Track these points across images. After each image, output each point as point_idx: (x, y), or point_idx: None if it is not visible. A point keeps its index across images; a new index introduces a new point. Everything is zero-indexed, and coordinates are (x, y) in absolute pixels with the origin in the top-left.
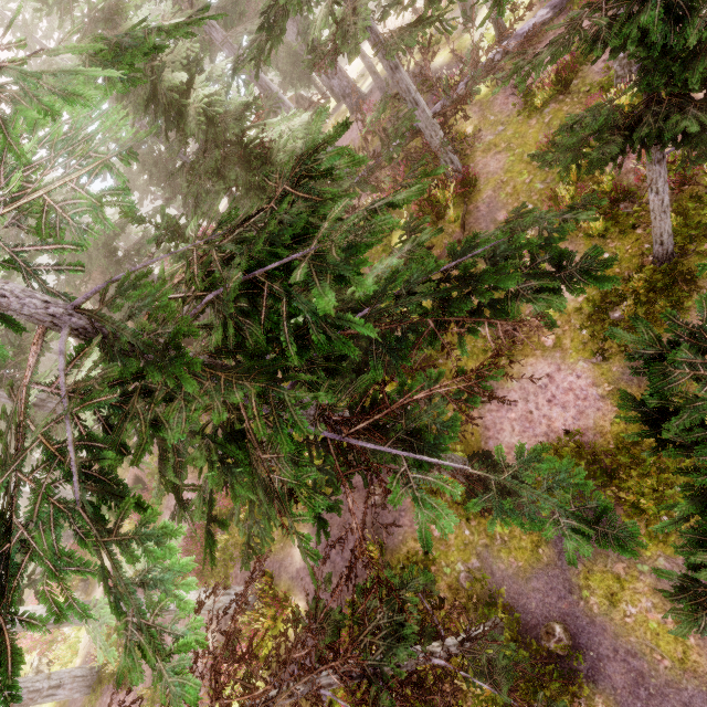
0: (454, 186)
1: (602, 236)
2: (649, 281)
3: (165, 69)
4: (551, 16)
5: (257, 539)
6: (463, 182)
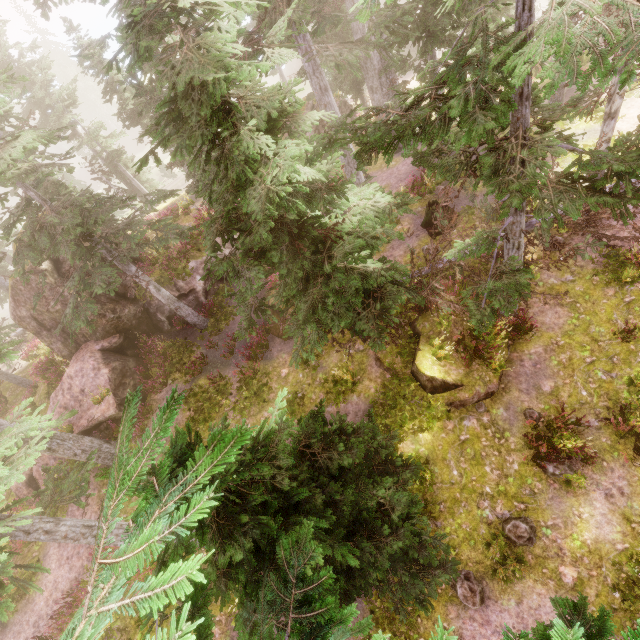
0: (504, 324)
1: None
2: None
3: (242, 108)
4: None
5: (151, 634)
6: (515, 325)
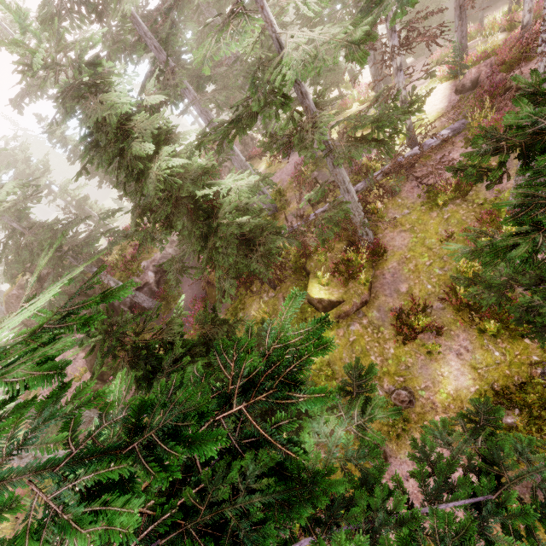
0: (366, 251)
1: (493, 335)
2: (539, 395)
3: (136, 133)
4: (451, 135)
5: None
6: (373, 250)
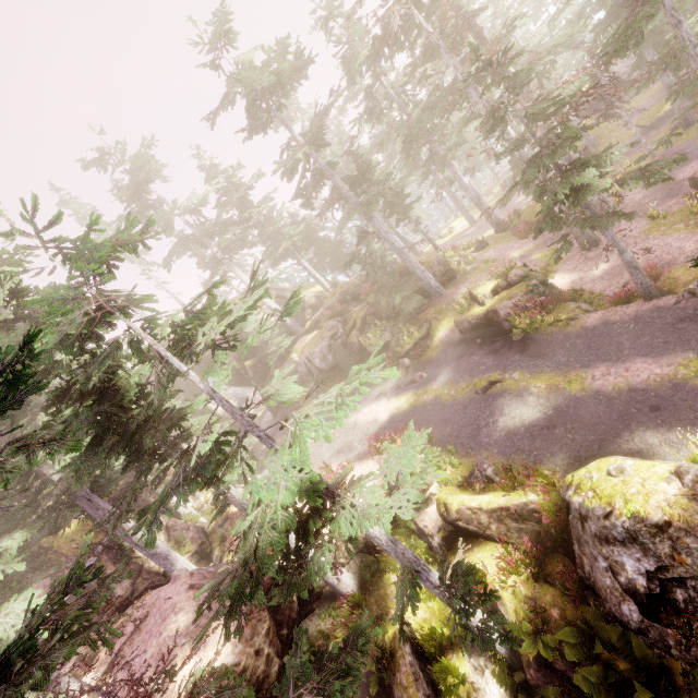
0: None
1: None
2: None
3: None
4: None
5: None
6: None
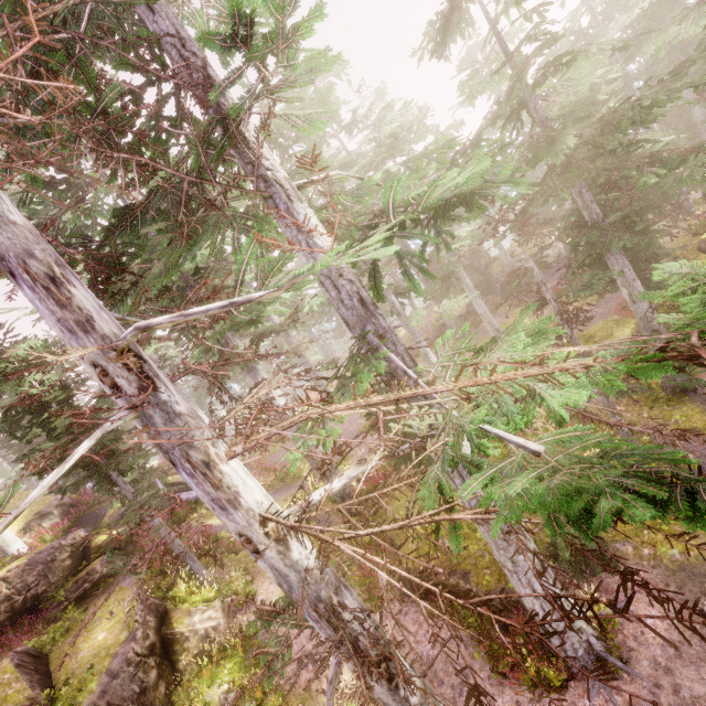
0: None
1: None
2: None
3: None
4: None
5: None
6: None
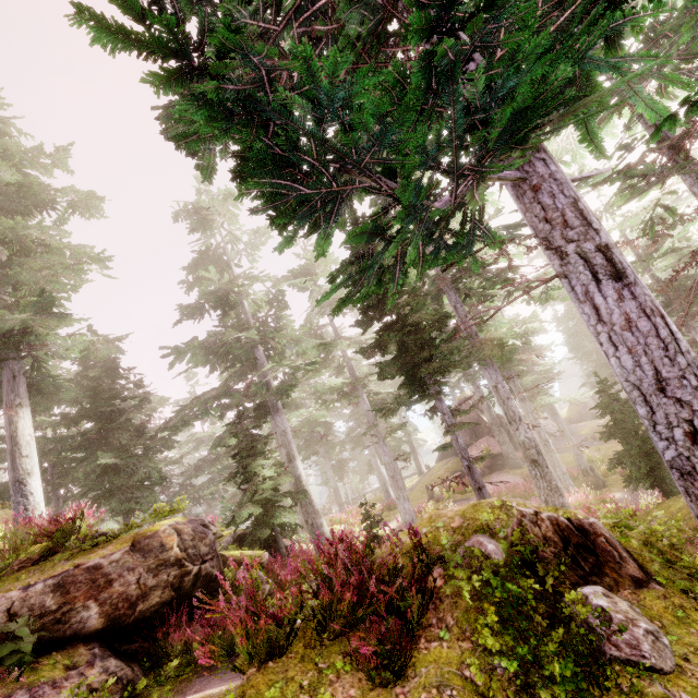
0: None
1: None
2: None
3: None
4: None
5: None
6: None
